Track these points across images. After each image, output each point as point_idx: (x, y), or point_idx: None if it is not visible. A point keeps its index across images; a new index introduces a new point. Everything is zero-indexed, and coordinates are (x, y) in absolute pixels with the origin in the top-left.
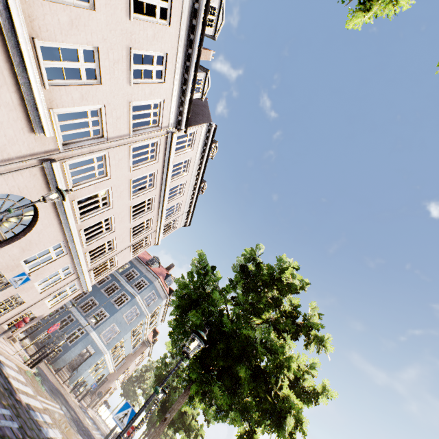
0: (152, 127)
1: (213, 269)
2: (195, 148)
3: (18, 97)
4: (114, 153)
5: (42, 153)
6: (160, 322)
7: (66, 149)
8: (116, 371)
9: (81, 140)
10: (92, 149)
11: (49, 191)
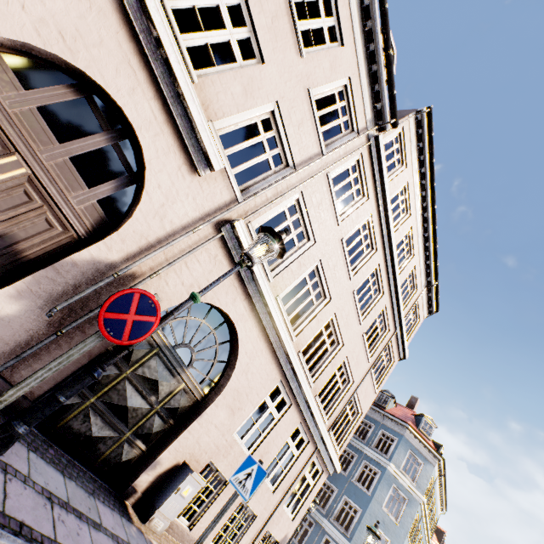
0: (345, 136)
1: None
2: (408, 163)
3: (160, 106)
4: (309, 192)
5: (215, 213)
6: (439, 509)
7: (245, 198)
8: None
9: (260, 179)
10: (279, 192)
11: (240, 286)
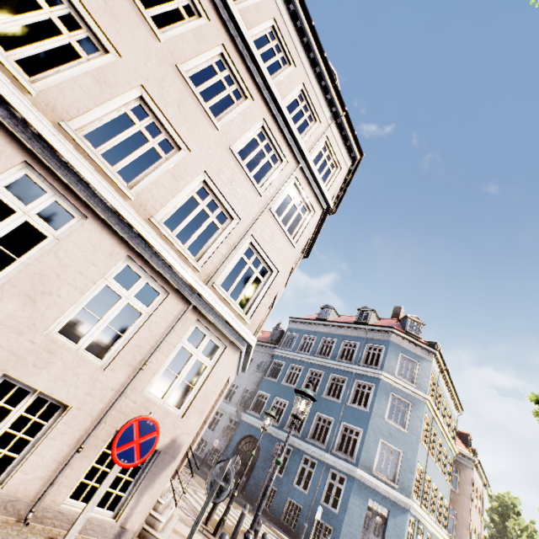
0: None
1: None
2: None
3: None
4: None
5: None
6: (455, 411)
7: None
8: (454, 538)
9: None
10: None
11: None
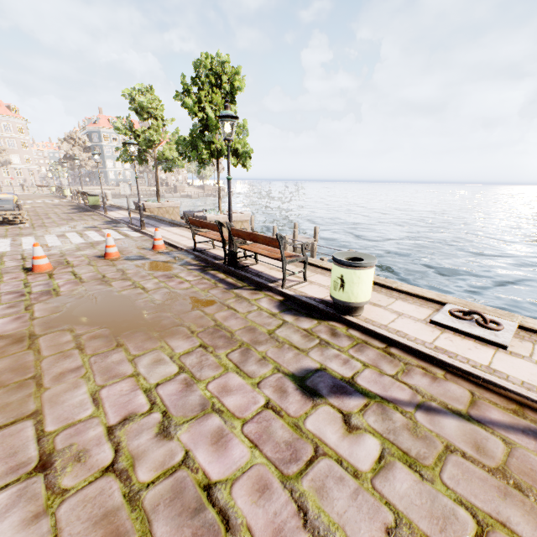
0: None
1: None
2: None
3: None
4: None
5: None
6: None
7: None
8: None
9: None
10: None
11: None
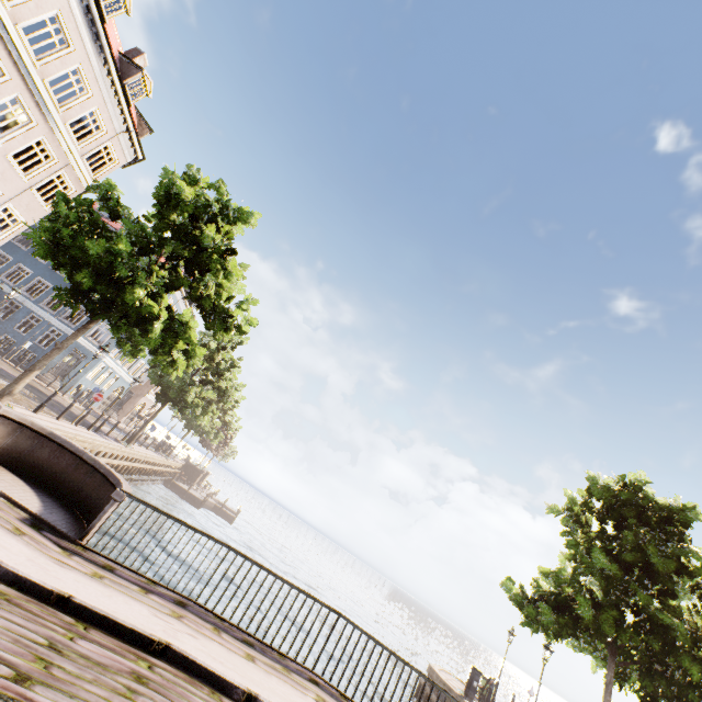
0: None
1: (118, 202)
2: None
3: None
4: None
5: None
6: None
7: None
8: (144, 385)
9: None
10: None
11: None
